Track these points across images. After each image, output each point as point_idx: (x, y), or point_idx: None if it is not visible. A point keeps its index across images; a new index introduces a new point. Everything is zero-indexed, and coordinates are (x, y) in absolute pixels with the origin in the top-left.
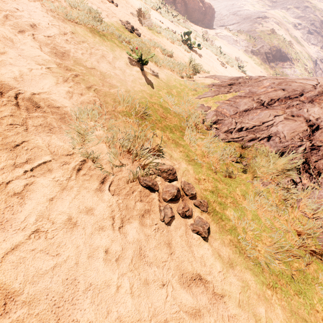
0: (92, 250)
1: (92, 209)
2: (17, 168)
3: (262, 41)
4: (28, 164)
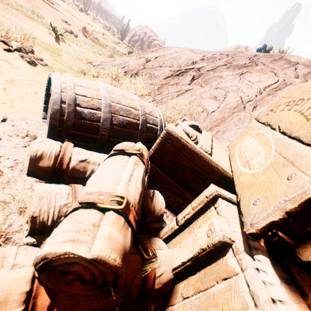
0: None
1: None
2: None
3: None
4: None
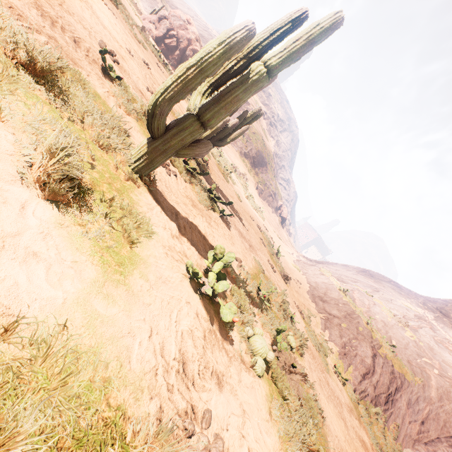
0: None
1: None
2: None
3: (251, 143)
4: None
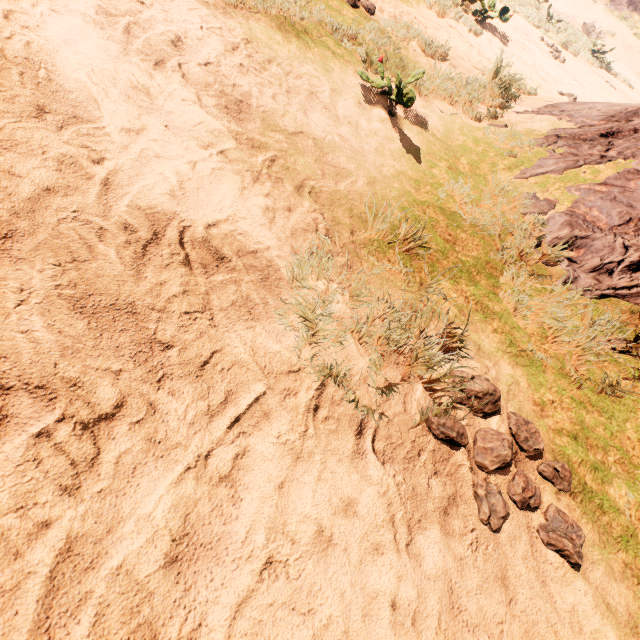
0: (365, 598)
1: (351, 501)
2: (216, 419)
3: None
4: (229, 404)
